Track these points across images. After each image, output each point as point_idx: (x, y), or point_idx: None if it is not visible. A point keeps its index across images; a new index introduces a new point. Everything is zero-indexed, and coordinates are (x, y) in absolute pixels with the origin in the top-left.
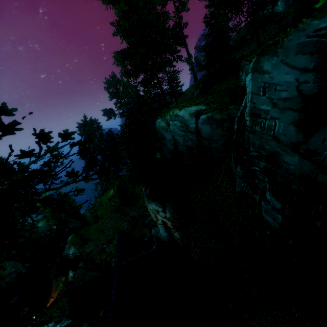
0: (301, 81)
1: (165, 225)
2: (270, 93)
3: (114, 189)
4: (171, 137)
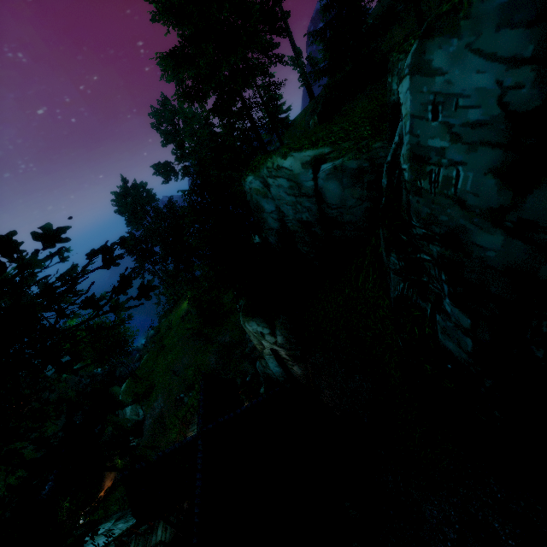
0: (507, 85)
1: (276, 355)
2: (447, 115)
3: (189, 300)
4: (274, 207)
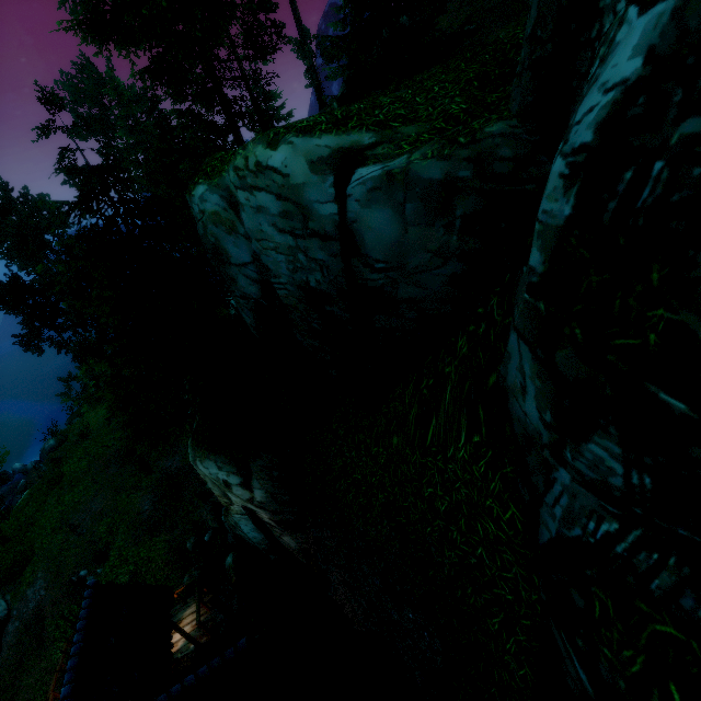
0: None
1: (253, 516)
2: None
3: None
4: (250, 255)
